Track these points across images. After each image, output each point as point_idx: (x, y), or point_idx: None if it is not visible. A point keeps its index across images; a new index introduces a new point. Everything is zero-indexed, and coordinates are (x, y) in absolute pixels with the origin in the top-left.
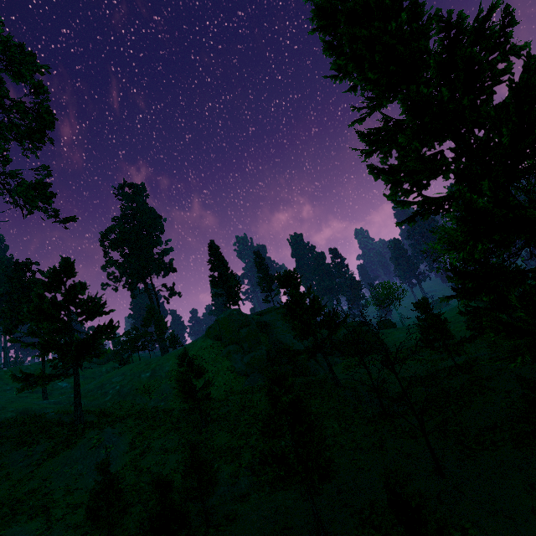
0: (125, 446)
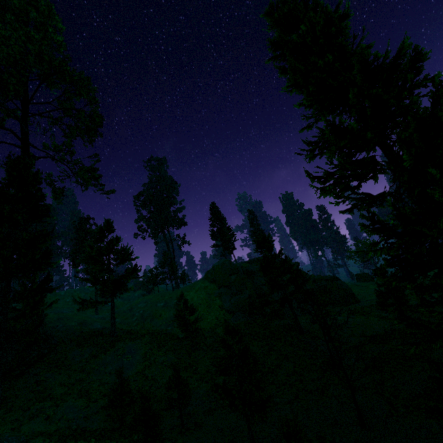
0: (139, 358)
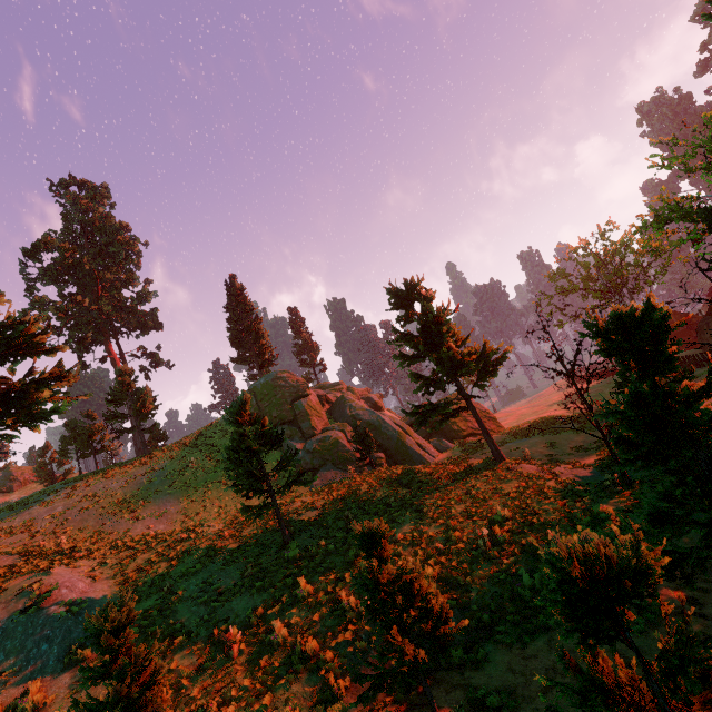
0: (112, 598)
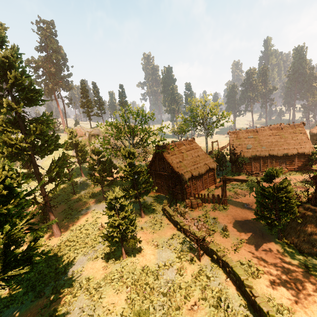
0: None
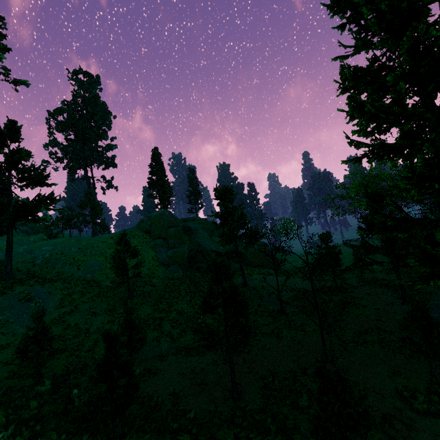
0: (54, 304)
